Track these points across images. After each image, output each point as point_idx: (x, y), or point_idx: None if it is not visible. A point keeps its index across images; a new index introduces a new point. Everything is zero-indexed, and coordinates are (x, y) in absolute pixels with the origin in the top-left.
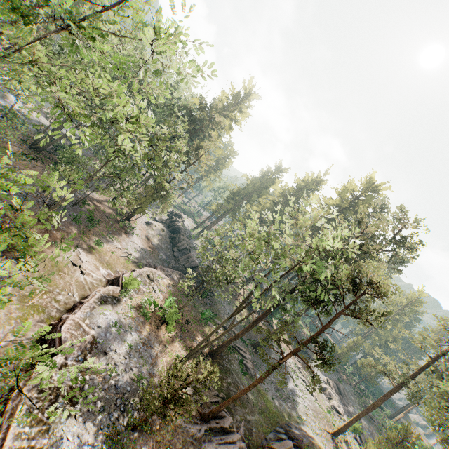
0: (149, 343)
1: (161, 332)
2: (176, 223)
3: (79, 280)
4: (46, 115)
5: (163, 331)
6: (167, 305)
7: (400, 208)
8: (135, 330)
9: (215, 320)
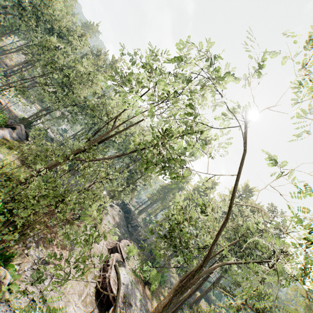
0: (145, 299)
1: (146, 291)
2: (128, 206)
3: (97, 248)
4: (52, 130)
5: (146, 290)
6: (145, 269)
7: (268, 204)
8: (137, 287)
9: (164, 283)
